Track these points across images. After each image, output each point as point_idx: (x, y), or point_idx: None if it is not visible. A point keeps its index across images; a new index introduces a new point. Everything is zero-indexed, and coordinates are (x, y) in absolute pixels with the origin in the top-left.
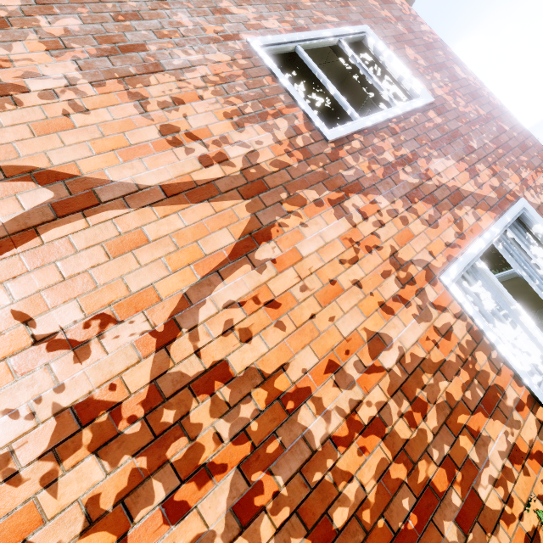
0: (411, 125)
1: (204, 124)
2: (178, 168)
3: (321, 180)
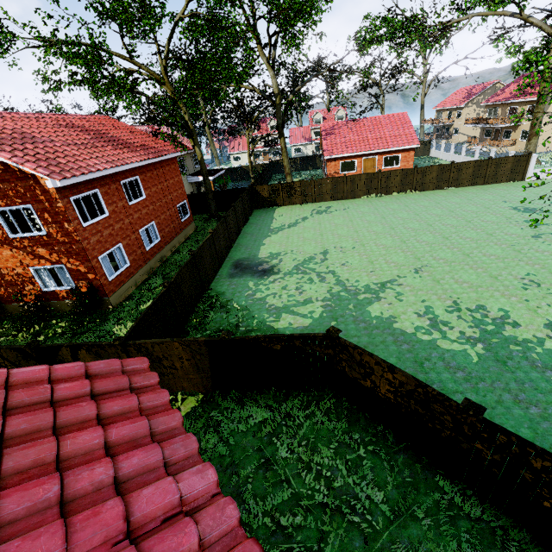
0: (36, 239)
1: None
2: None
3: (8, 244)
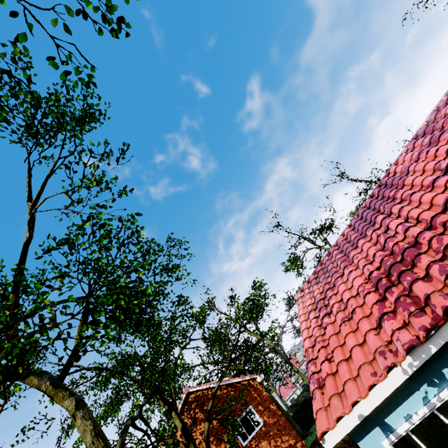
0: (258, 434)
1: None
2: None
3: None
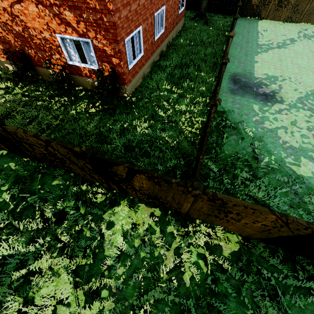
0: None
1: None
2: None
3: None
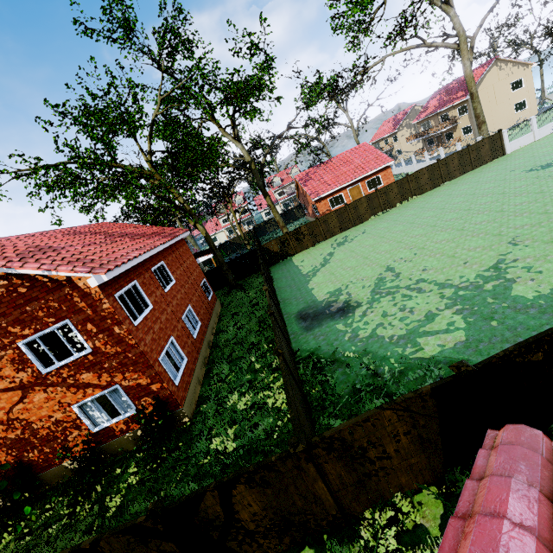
0: (78, 362)
1: (9, 373)
2: (5, 385)
3: (41, 384)
